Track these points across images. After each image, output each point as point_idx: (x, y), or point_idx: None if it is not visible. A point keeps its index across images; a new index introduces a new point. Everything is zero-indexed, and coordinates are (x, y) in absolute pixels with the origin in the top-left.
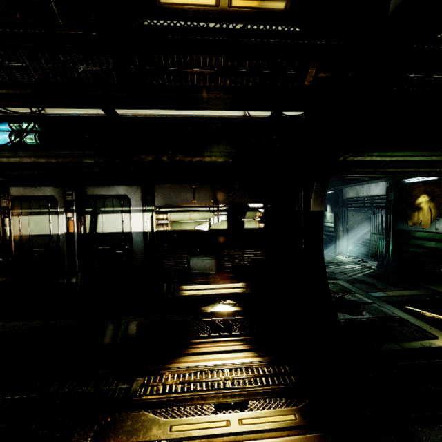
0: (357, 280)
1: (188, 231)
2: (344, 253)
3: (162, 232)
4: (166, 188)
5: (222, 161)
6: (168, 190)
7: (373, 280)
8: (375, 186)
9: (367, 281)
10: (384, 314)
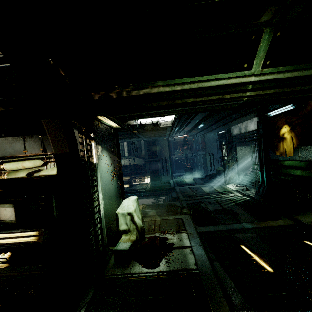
0: (225, 209)
1: (22, 178)
2: (236, 182)
3: (3, 180)
4: (0, 142)
5: (3, 110)
6: (3, 143)
7: (240, 210)
8: (250, 122)
9: (234, 211)
10: (182, 266)
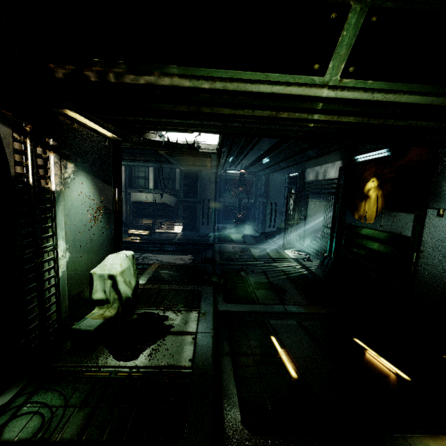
0: (270, 284)
1: None
2: (298, 248)
3: None
4: None
5: None
6: None
7: (290, 286)
8: (331, 167)
9: (281, 287)
10: (171, 361)
